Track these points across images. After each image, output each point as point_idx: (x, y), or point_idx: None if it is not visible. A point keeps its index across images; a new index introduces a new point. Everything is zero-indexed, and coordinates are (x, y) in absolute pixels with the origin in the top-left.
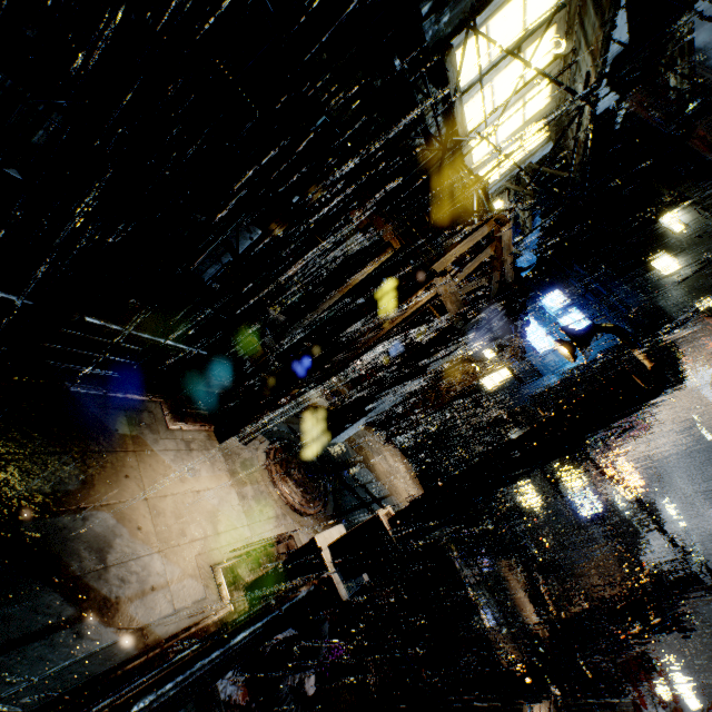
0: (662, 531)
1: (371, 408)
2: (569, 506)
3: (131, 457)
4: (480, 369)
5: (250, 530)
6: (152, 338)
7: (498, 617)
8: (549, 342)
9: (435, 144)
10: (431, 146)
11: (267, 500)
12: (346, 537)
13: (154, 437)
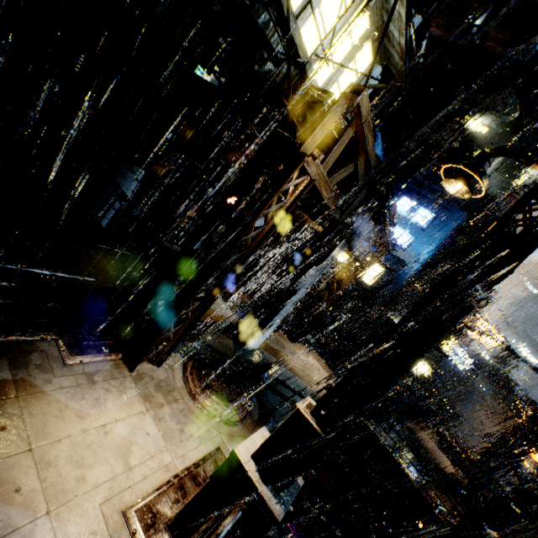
0: (534, 368)
1: (275, 312)
2: (448, 366)
3: (12, 404)
4: (360, 263)
5: (171, 454)
6: (20, 269)
7: (423, 473)
8: (406, 237)
9: (282, 70)
10: (278, 63)
11: (188, 417)
12: (269, 443)
13: (45, 377)
